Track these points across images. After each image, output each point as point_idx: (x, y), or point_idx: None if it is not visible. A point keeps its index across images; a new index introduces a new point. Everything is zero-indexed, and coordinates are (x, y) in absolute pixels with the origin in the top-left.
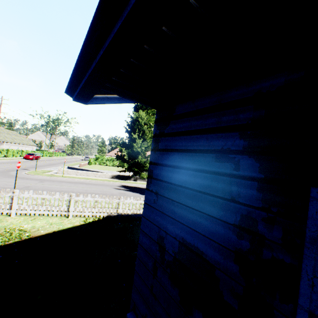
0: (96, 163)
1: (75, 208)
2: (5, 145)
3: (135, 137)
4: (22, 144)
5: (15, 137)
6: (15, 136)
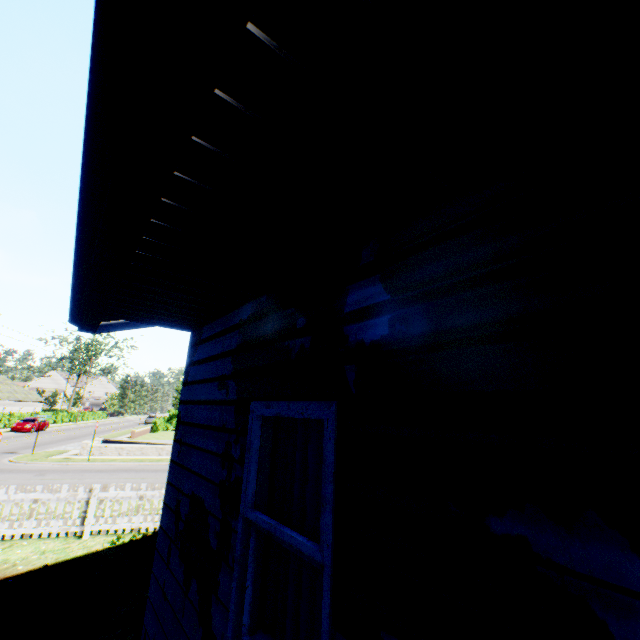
0: (168, 427)
1: (98, 515)
2: None
3: None
4: (13, 400)
5: (1, 387)
6: (1, 384)
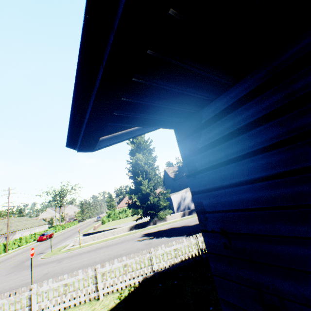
0: (109, 220)
1: (104, 283)
2: (17, 234)
3: (140, 179)
4: (33, 227)
5: (26, 222)
6: (26, 221)
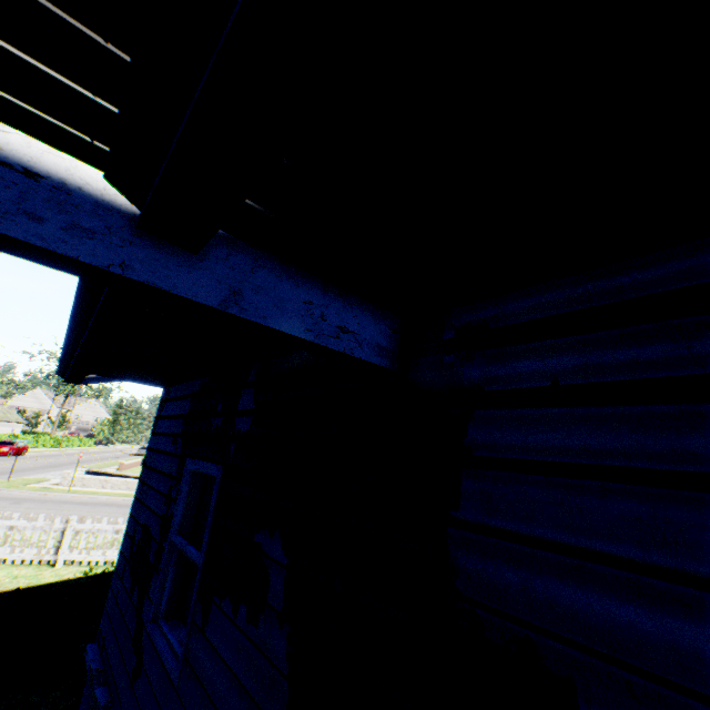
0: None
1: (73, 546)
2: None
3: None
4: None
5: None
6: None
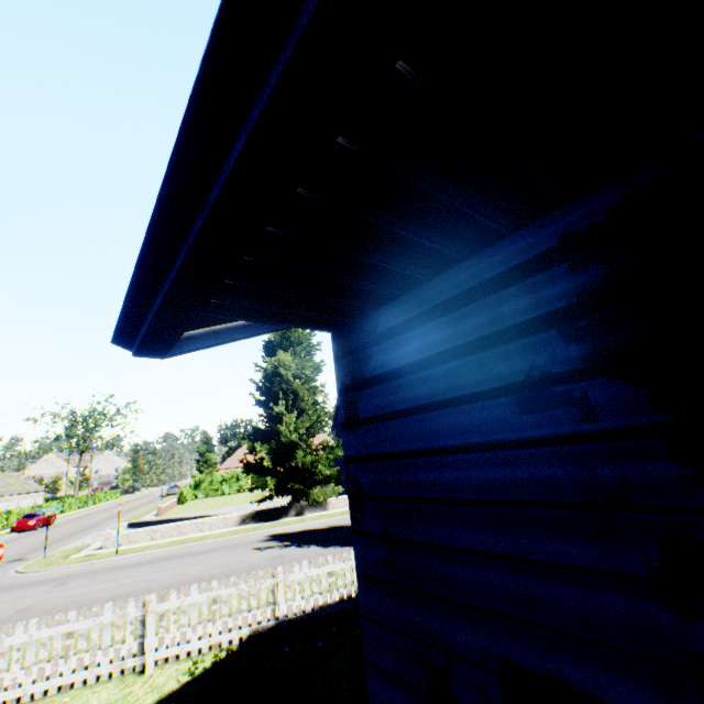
0: (197, 495)
1: (161, 637)
2: None
3: (280, 410)
4: (7, 495)
5: None
6: None
